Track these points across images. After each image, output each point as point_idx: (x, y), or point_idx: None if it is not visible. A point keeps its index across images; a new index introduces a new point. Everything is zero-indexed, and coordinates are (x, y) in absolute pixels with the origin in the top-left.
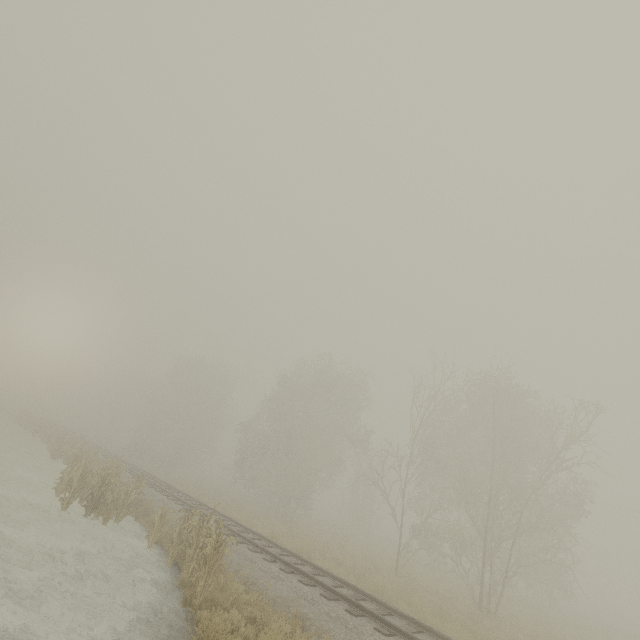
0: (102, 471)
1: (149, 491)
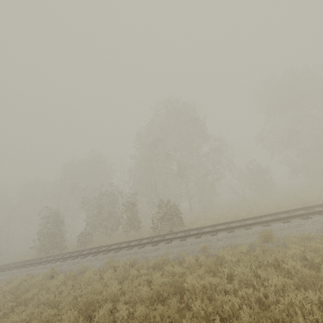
0: None
1: None
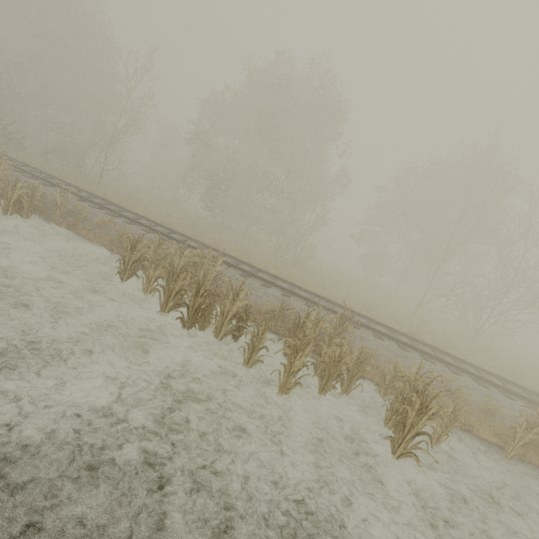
0: (202, 277)
1: (265, 292)
